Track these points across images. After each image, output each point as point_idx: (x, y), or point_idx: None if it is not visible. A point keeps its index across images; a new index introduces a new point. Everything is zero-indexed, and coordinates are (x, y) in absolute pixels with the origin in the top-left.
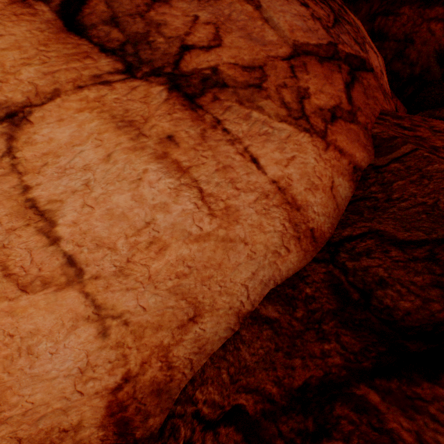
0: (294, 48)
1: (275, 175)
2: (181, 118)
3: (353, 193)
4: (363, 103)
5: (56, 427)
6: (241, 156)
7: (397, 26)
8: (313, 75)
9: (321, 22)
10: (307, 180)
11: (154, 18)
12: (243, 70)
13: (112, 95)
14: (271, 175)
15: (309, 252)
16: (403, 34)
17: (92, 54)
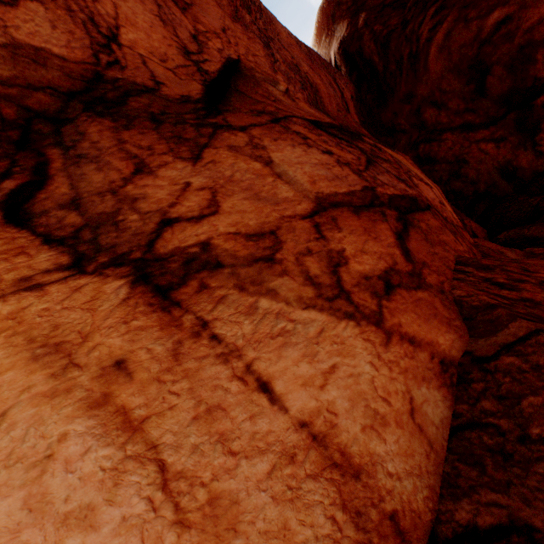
0: (318, 201)
1: (303, 410)
2: (143, 327)
3: (453, 408)
4: (428, 252)
5: None
6: (241, 382)
7: (443, 150)
8: (349, 230)
9: (350, 166)
10: (364, 408)
11: (131, 192)
12: (247, 239)
13: (40, 304)
14: (297, 411)
15: None
16: (453, 156)
17: (30, 248)
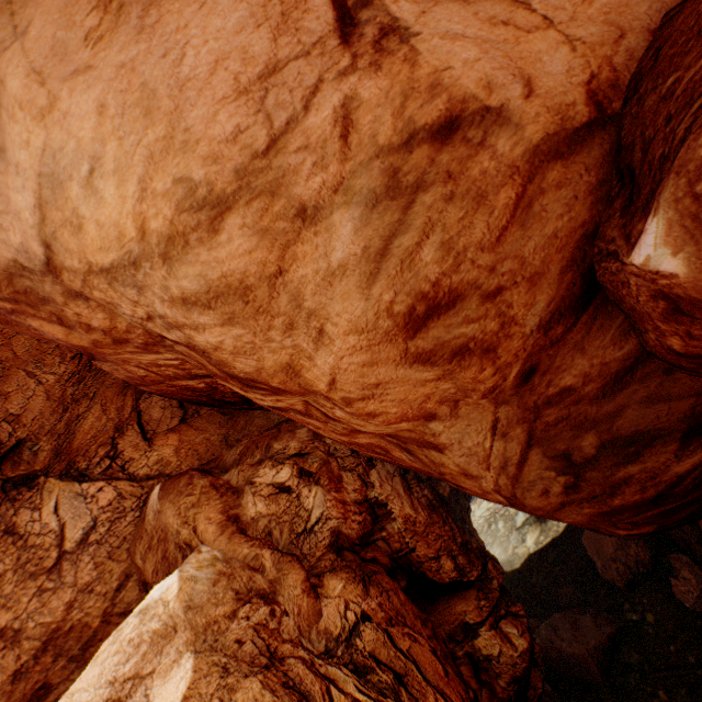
0: None
1: None
2: None
3: None
4: None
5: (562, 103)
6: None
7: None
8: None
9: None
10: None
11: None
12: None
13: None
14: None
15: None
16: None
17: None
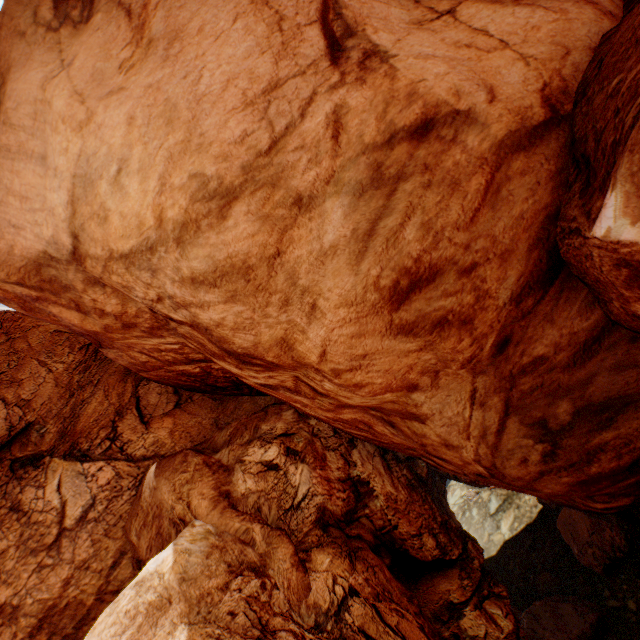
0: None
1: None
2: None
3: (622, 5)
4: None
5: (521, 106)
6: None
7: None
8: None
9: None
10: None
11: None
12: None
13: None
14: None
15: (613, 22)
16: None
17: None
